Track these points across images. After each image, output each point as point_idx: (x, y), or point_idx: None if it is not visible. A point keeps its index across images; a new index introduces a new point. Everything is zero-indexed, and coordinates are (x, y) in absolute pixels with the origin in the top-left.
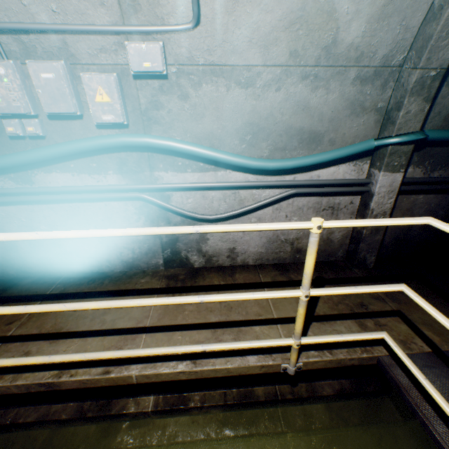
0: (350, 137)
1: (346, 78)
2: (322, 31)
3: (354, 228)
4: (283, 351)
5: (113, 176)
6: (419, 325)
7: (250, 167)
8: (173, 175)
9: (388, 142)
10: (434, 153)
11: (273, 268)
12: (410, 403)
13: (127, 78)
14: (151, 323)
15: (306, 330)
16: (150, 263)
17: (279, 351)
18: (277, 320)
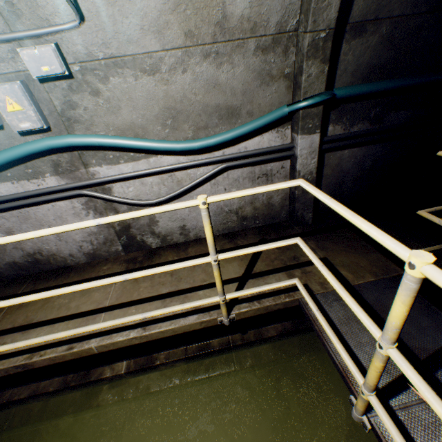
0: (266, 107)
1: (248, 50)
2: (209, 7)
3: (290, 190)
4: (220, 308)
5: (51, 178)
6: (338, 268)
7: (176, 150)
8: (108, 168)
9: (297, 107)
10: (350, 109)
11: (223, 237)
12: (316, 330)
13: (34, 83)
14: (110, 303)
15: (242, 287)
16: (110, 251)
17: (216, 308)
18: None
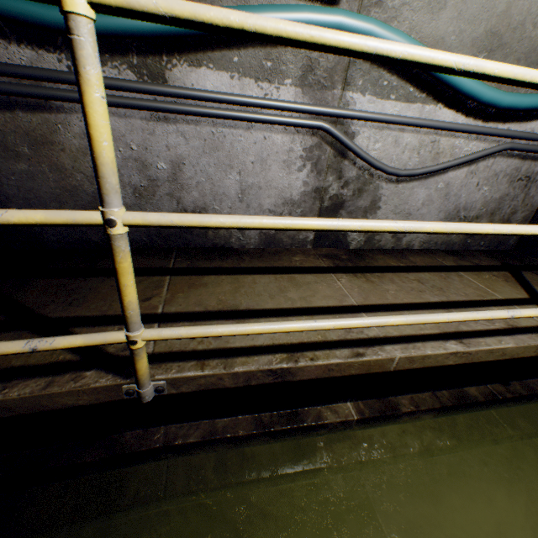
0: None
1: None
2: None
3: None
4: None
5: (289, 89)
6: None
7: (481, 99)
8: (370, 102)
9: None
10: None
11: (444, 253)
12: None
13: None
14: (358, 302)
15: None
16: (296, 238)
17: None
18: (507, 301)
